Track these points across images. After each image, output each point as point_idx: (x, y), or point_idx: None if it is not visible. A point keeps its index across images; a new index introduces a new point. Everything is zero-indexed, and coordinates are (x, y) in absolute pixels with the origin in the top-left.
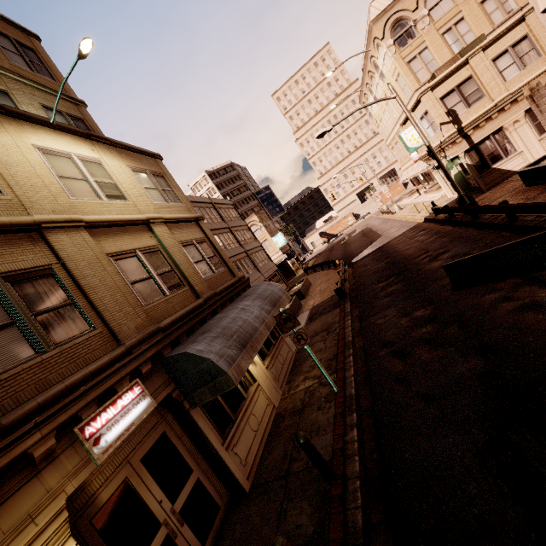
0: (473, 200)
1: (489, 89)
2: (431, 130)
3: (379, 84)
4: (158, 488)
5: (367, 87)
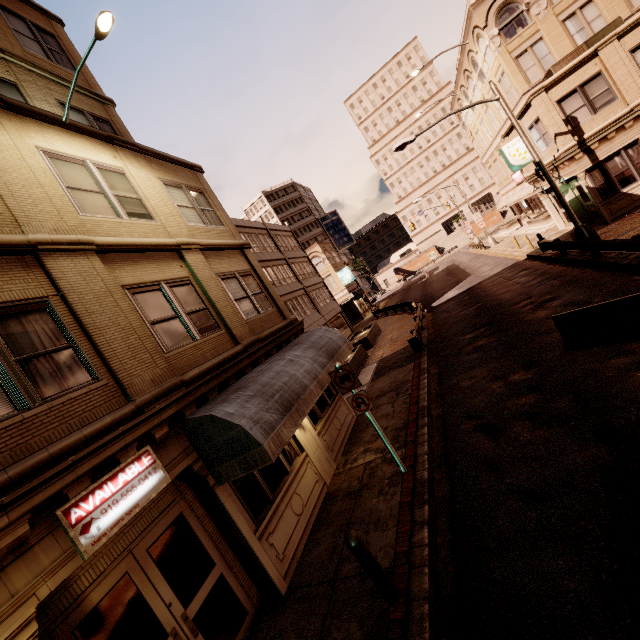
0: (595, 233)
1: (623, 89)
2: (542, 142)
3: (477, 87)
4: (167, 587)
5: (461, 90)
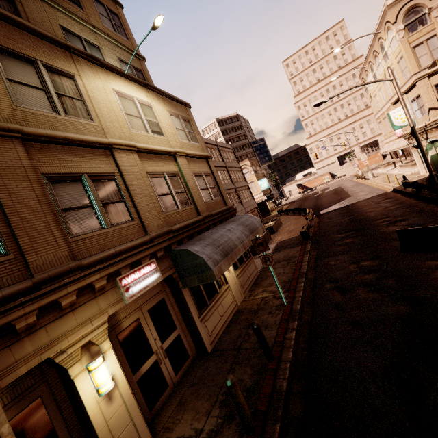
0: None
1: None
2: (419, 112)
3: (381, 64)
4: (155, 331)
5: (369, 65)
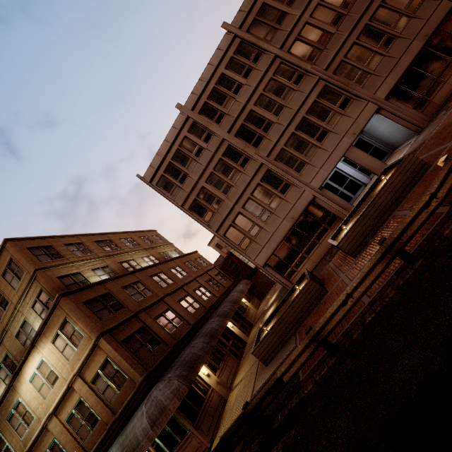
0: None
1: None
2: None
3: None
4: None
5: None
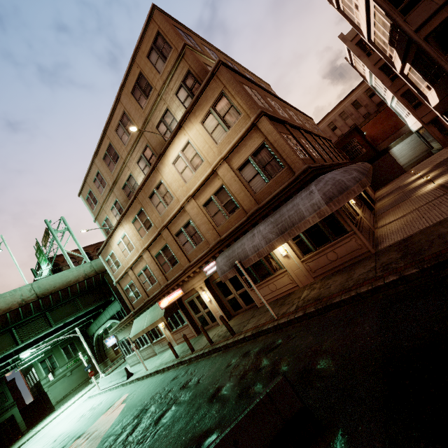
0: None
1: None
2: None
3: None
4: (232, 285)
5: None
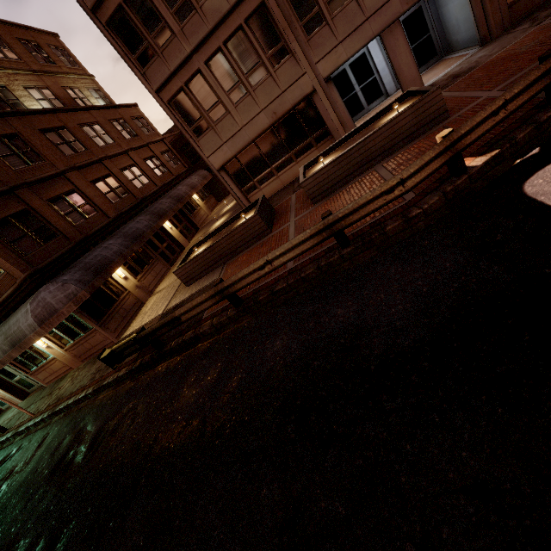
0: None
1: None
2: None
3: None
4: (13, 369)
5: None
